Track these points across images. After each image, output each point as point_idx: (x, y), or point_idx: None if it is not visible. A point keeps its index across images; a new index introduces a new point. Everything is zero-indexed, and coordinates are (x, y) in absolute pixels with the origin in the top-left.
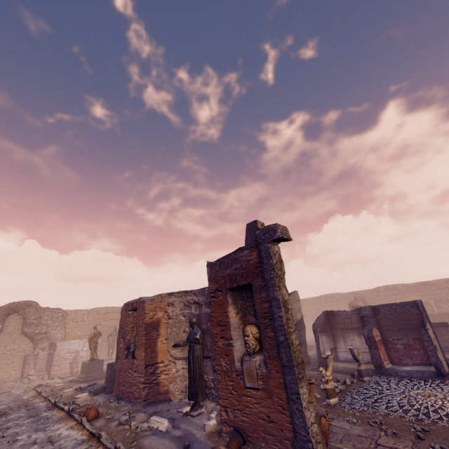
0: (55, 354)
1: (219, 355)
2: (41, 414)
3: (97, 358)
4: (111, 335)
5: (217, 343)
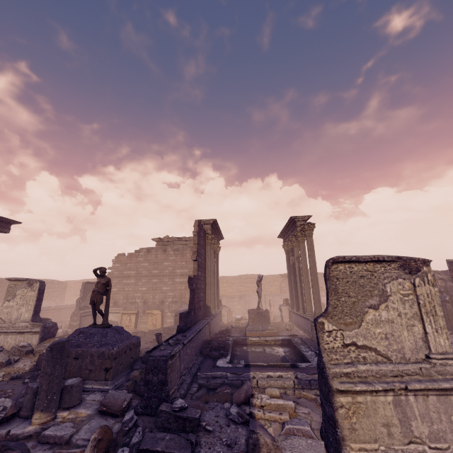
0: None
1: None
2: None
3: None
4: None
5: None
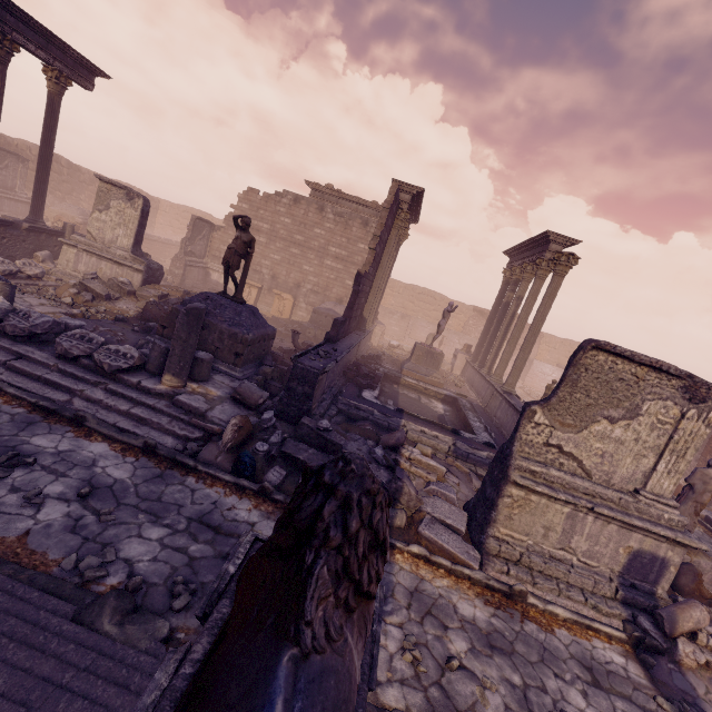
0: (531, 369)
1: (707, 451)
2: None
3: None
4: None
5: (711, 444)
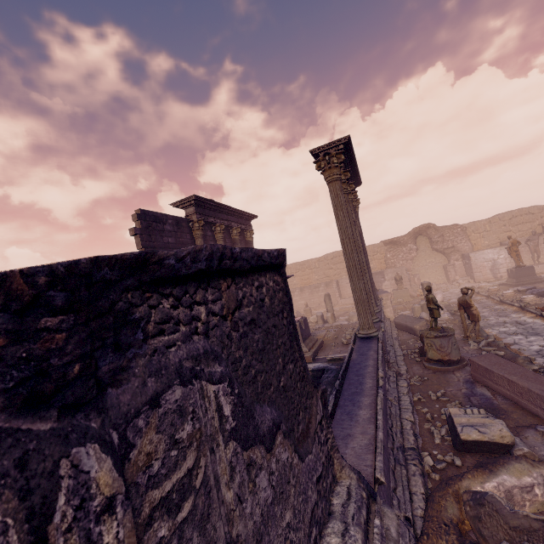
0: (472, 264)
1: None
2: (493, 307)
3: (523, 265)
4: (529, 240)
5: None
